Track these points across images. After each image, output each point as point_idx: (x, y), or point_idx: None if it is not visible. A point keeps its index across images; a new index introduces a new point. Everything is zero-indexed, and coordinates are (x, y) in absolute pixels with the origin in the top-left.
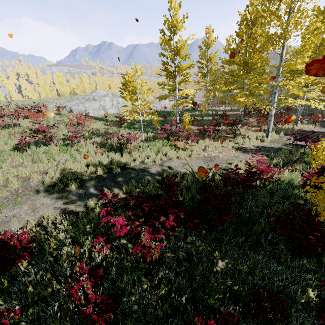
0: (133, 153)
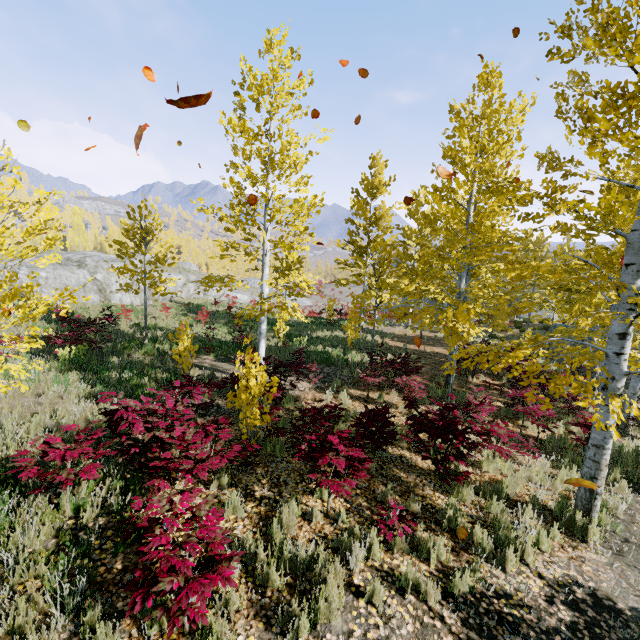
0: None
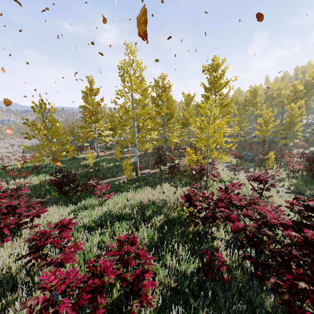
0: (267, 193)
